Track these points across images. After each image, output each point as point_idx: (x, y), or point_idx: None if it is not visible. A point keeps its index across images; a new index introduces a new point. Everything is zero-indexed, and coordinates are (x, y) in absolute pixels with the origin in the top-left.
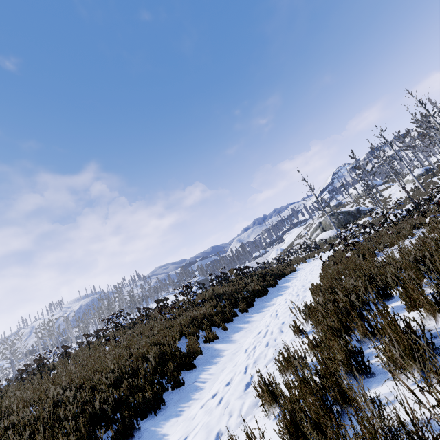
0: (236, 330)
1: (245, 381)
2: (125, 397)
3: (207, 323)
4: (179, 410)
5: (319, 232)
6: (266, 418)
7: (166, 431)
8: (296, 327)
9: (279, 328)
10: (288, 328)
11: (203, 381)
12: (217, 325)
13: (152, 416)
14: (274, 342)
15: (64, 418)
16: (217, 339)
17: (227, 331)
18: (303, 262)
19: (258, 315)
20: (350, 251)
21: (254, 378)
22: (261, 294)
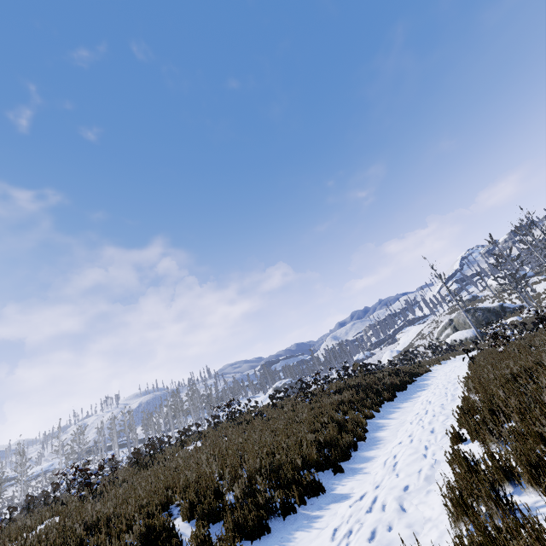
0: (389, 412)
1: (429, 428)
2: (328, 437)
3: (358, 404)
4: (375, 448)
5: (449, 331)
6: (463, 430)
7: (375, 454)
8: (464, 396)
9: (441, 406)
10: (451, 404)
11: (383, 437)
12: (368, 408)
13: (352, 452)
14: (442, 411)
15: (285, 446)
16: (374, 418)
17: (380, 413)
18: (437, 364)
19: (407, 402)
20: (503, 346)
21: (437, 426)
22: (401, 388)
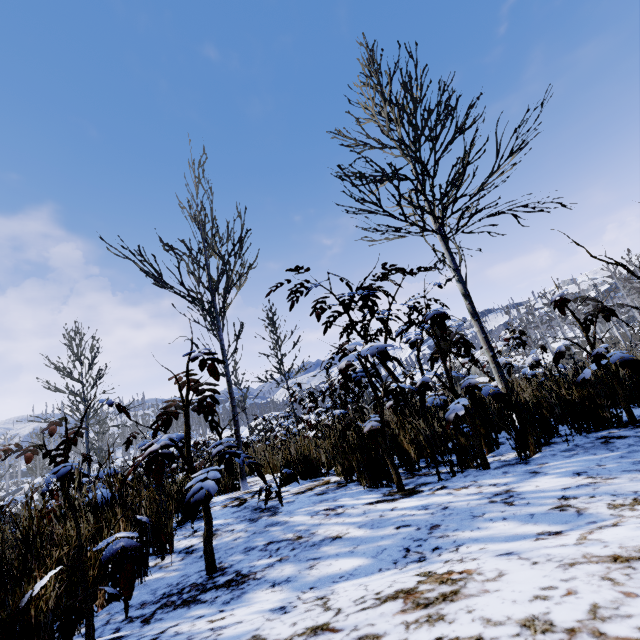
0: None
1: None
2: None
3: None
4: None
5: None
6: None
7: None
8: None
9: None
10: None
11: None
12: None
13: None
14: None
15: None
16: None
17: None
18: None
19: None
20: None
21: None
22: None
